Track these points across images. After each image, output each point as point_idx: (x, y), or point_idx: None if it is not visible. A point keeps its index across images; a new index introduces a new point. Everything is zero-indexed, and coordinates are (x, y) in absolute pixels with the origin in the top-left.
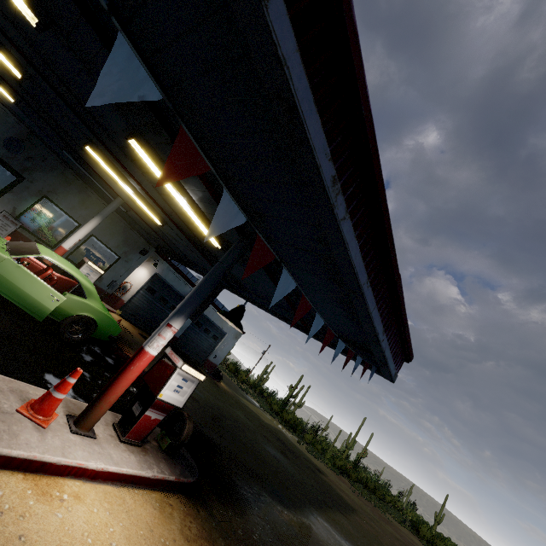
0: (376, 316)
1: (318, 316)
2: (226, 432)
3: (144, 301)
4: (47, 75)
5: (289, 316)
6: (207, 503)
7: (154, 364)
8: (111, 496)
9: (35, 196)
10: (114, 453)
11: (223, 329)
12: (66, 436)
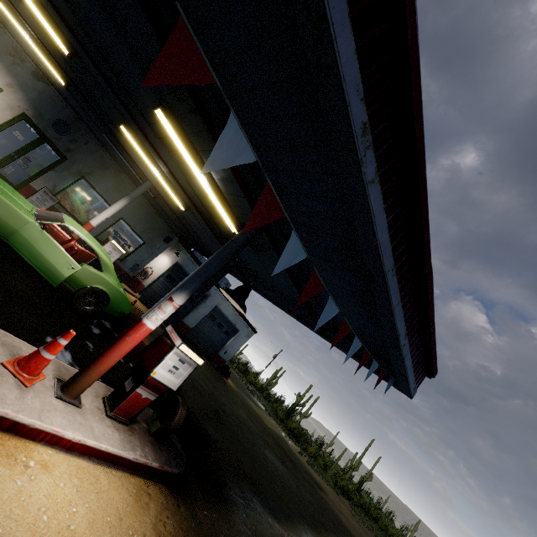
0: (399, 313)
1: (331, 301)
2: (225, 428)
3: (163, 288)
4: (88, 47)
5: (302, 314)
6: (191, 500)
7: (153, 341)
8: (84, 472)
9: (74, 176)
10: (97, 427)
11: (236, 326)
12: (48, 399)
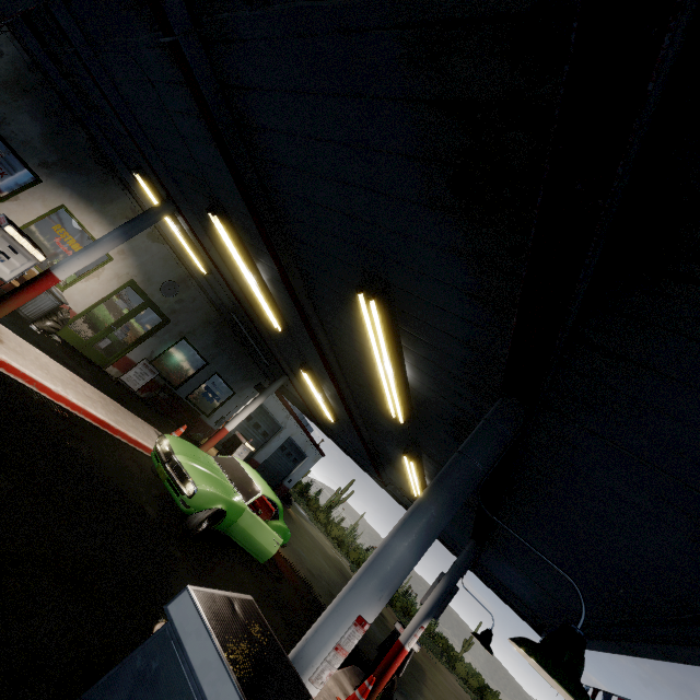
0: None
1: None
2: None
3: (238, 428)
4: (338, 377)
5: (450, 543)
6: None
7: (387, 638)
8: None
9: (174, 338)
10: None
11: (306, 453)
12: None
